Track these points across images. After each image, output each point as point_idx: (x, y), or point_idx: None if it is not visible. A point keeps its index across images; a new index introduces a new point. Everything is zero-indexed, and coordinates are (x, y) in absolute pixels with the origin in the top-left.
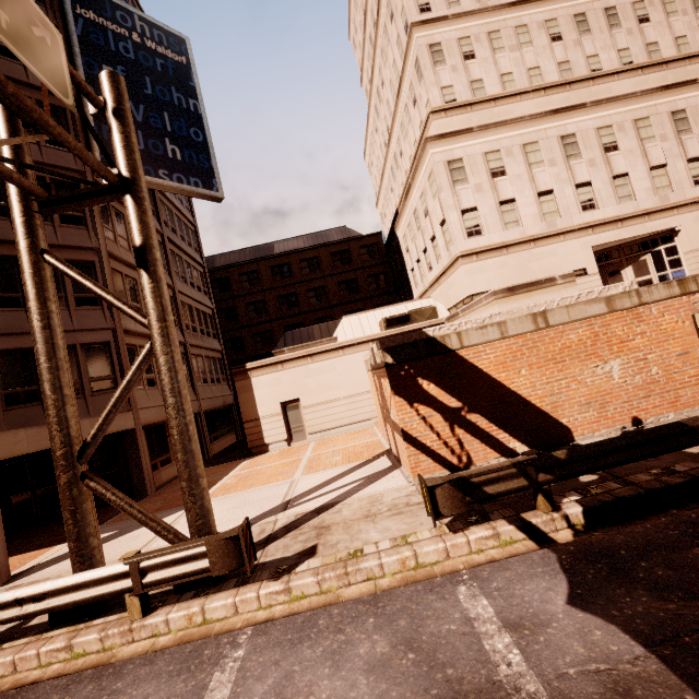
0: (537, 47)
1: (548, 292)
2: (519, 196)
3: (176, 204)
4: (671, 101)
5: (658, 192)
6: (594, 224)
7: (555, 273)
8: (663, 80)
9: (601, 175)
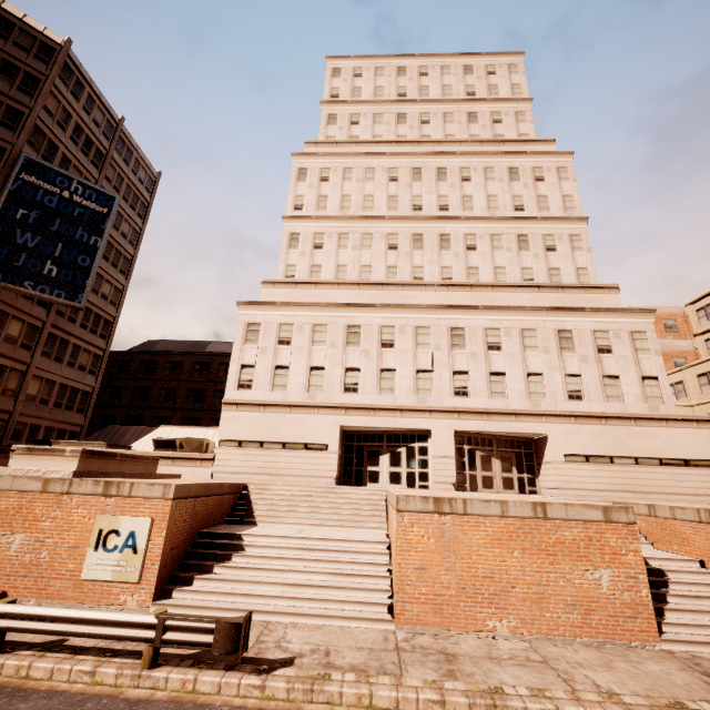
0: (375, 251)
1: (55, 460)
2: (294, 364)
3: (91, 300)
4: (454, 318)
5: (419, 393)
6: (349, 406)
7: (299, 441)
8: (465, 298)
9: (371, 365)
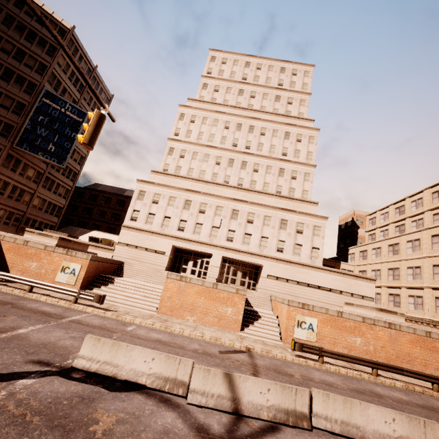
0: (209, 164)
1: (49, 239)
2: (158, 214)
3: (68, 161)
4: (235, 205)
5: (211, 236)
6: (178, 237)
7: (153, 248)
8: (245, 196)
9: (192, 220)
